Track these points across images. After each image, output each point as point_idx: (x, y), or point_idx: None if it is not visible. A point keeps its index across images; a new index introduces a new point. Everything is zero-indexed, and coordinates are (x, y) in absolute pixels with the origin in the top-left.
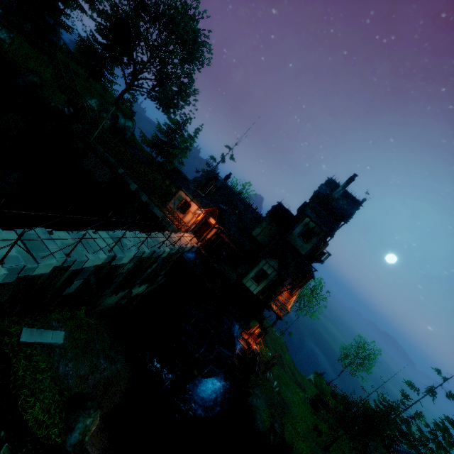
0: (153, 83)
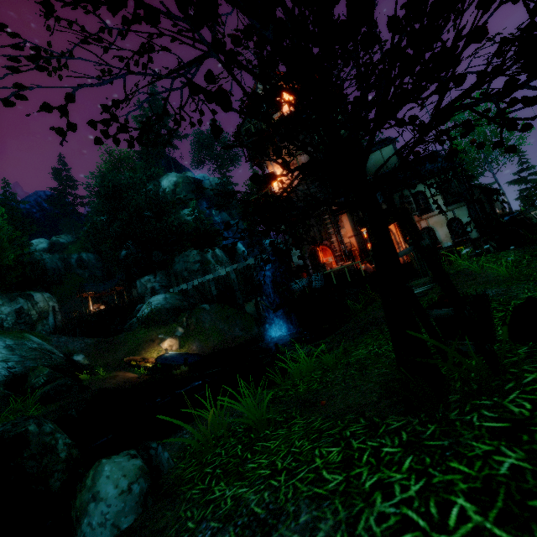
0: None
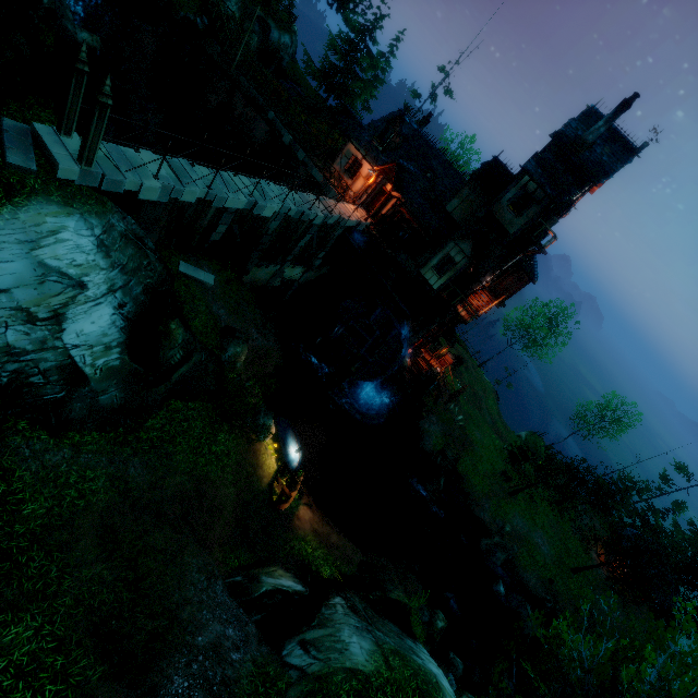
0: None
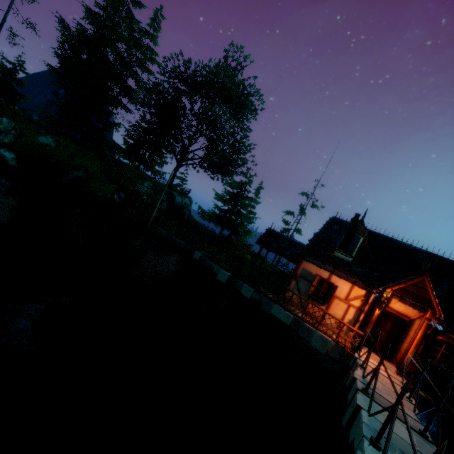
0: (206, 148)
